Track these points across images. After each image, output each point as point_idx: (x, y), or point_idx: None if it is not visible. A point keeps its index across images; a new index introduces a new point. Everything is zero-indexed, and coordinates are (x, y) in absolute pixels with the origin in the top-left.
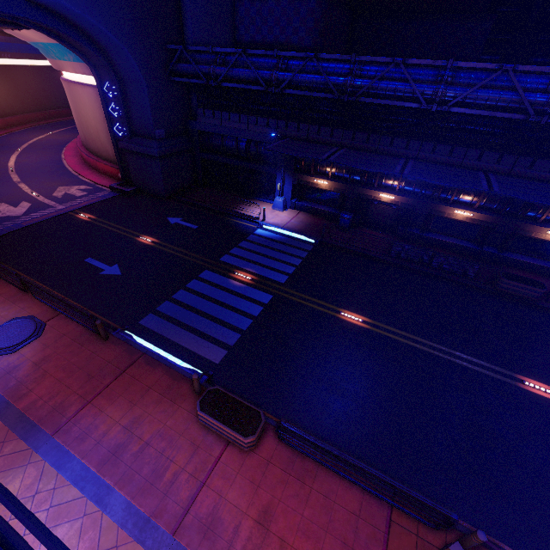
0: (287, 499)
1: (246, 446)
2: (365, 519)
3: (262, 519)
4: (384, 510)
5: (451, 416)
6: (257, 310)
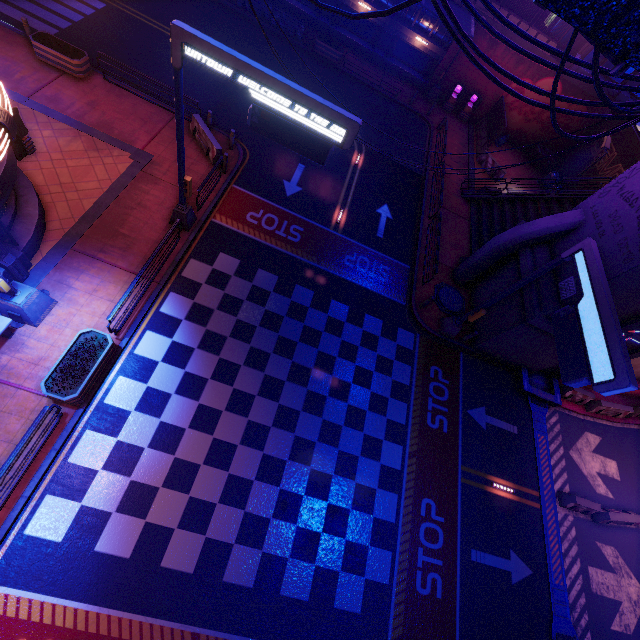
0: (108, 101)
1: (76, 70)
2: (158, 116)
3: (91, 104)
4: (170, 116)
5: (234, 99)
6: (89, 11)
